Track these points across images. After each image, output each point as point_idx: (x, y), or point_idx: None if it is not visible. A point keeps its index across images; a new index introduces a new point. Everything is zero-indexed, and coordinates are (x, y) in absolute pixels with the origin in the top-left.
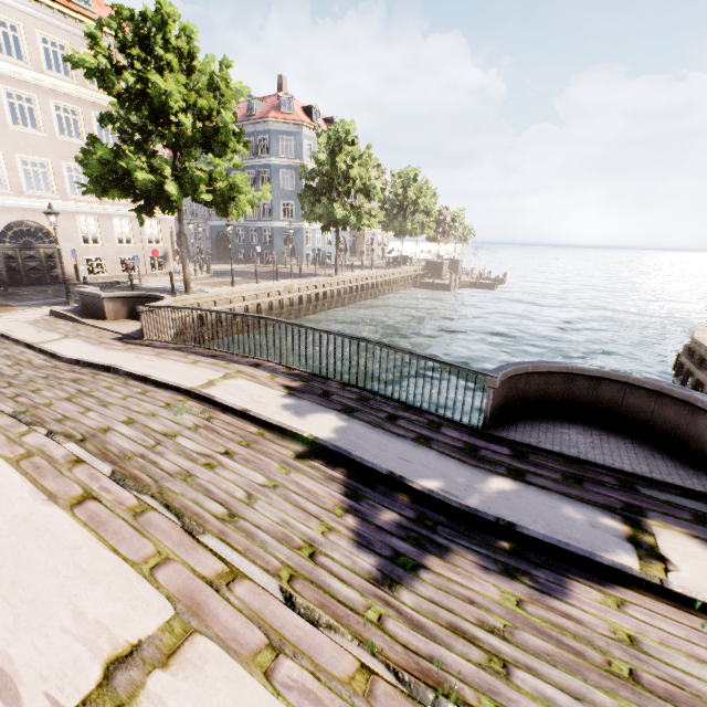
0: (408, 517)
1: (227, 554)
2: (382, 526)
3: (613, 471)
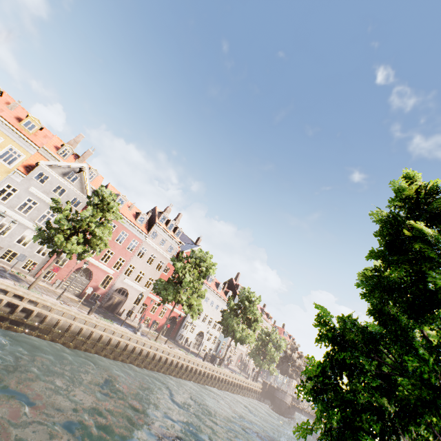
0: None
1: None
2: None
3: None
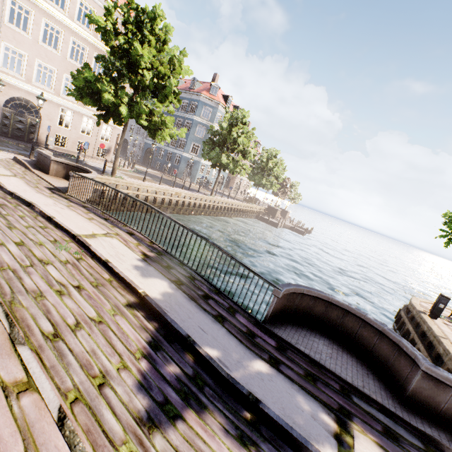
0: (187, 373)
1: (32, 366)
2: (165, 375)
3: (339, 378)
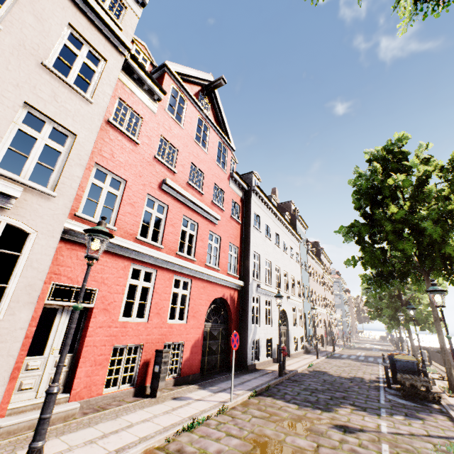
0: None
1: None
2: None
3: None
